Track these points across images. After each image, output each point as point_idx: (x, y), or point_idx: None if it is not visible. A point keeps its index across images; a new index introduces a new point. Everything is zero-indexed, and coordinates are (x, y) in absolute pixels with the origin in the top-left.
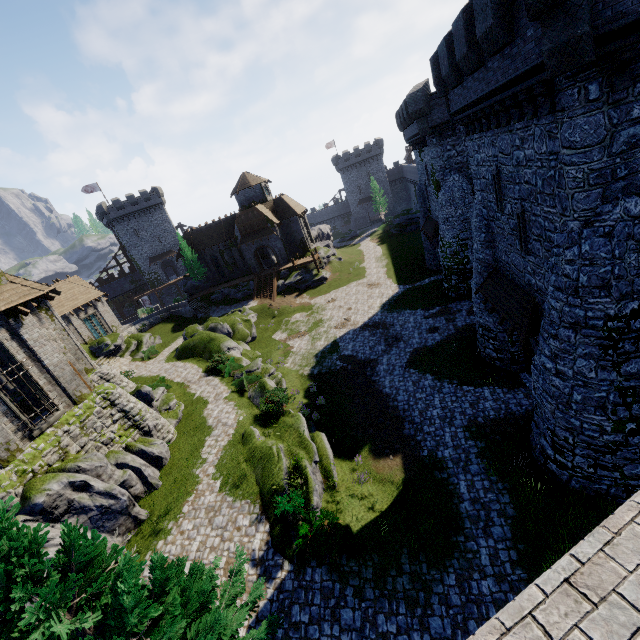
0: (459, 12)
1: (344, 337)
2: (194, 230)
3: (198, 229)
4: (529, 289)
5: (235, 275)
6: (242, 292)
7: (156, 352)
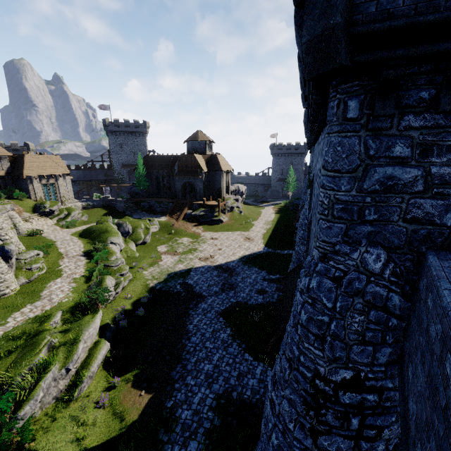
0: None
1: (198, 269)
2: (153, 156)
3: (155, 156)
4: None
5: (167, 195)
6: (161, 208)
7: (74, 225)
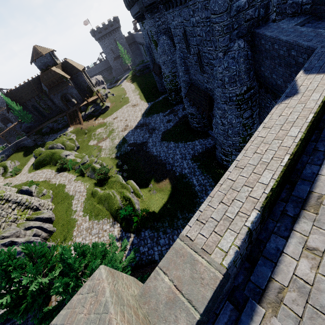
0: None
1: (128, 135)
2: (12, 90)
3: (15, 89)
4: (206, 90)
5: (52, 115)
6: (61, 124)
7: (19, 170)
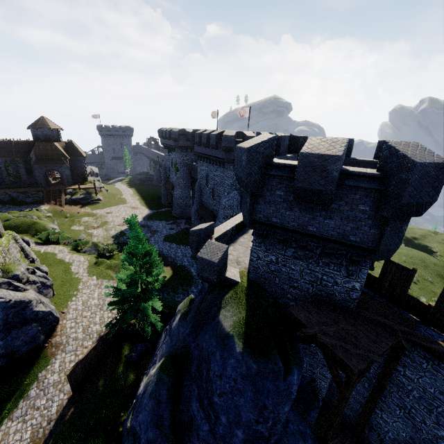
0: (206, 133)
1: (127, 230)
2: None
3: None
4: (213, 210)
5: (16, 184)
6: (32, 198)
7: None
